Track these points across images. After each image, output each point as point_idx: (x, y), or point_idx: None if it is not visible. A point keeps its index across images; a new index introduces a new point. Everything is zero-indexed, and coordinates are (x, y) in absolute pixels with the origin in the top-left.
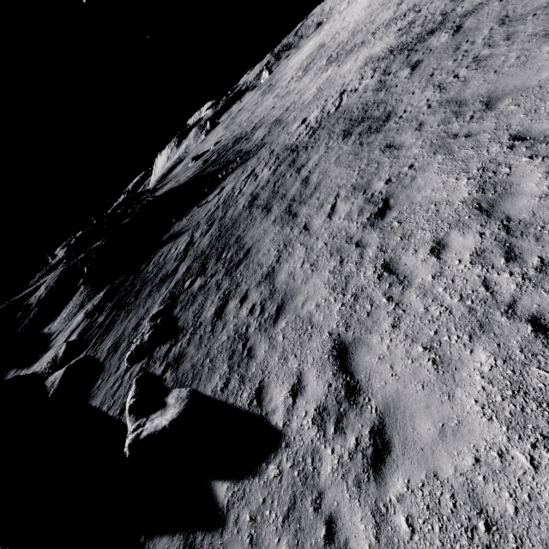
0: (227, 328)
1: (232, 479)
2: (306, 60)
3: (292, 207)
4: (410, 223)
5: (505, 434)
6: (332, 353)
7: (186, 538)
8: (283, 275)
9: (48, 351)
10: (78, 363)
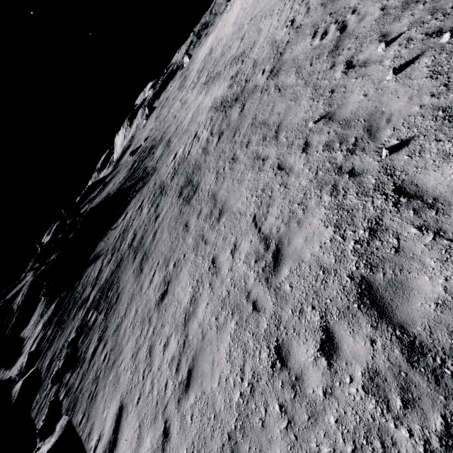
0: (94, 369)
1: None
2: (202, 63)
3: (143, 260)
4: (167, 314)
5: None
6: (117, 412)
7: None
8: (122, 331)
9: (21, 356)
10: (31, 375)
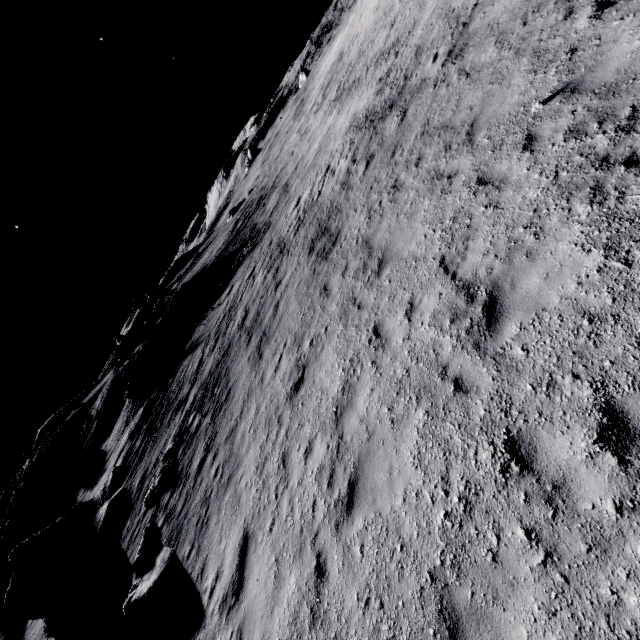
0: (202, 487)
1: None
2: (328, 75)
3: (262, 343)
4: (306, 409)
5: None
6: (240, 543)
7: None
8: (239, 436)
9: (104, 473)
10: (118, 496)
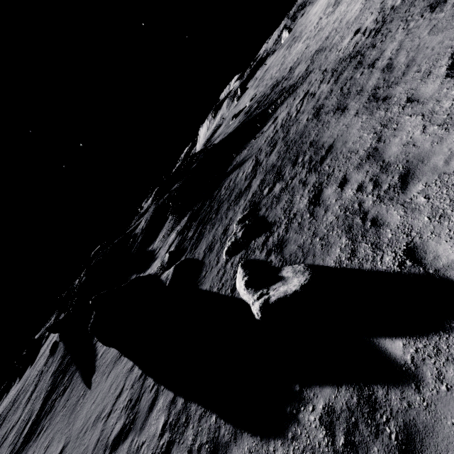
0: (331, 210)
1: (408, 336)
2: None
3: (378, 93)
4: None
5: None
6: None
7: (358, 390)
8: (395, 148)
9: (155, 260)
10: (182, 263)
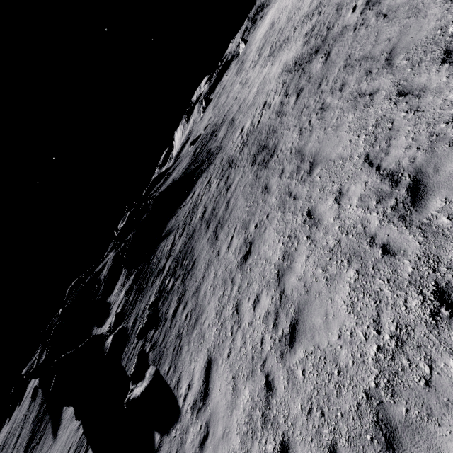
0: (176, 327)
1: (161, 433)
2: (262, 40)
3: (217, 229)
4: (253, 272)
5: (239, 444)
6: (205, 365)
7: None
8: (202, 292)
9: (109, 317)
10: (119, 332)
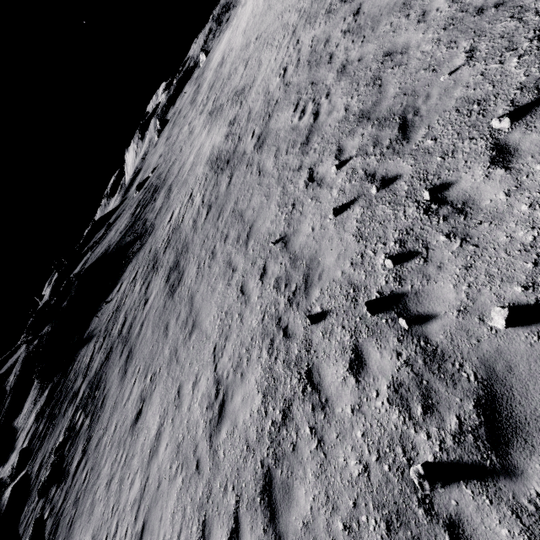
0: (75, 488)
1: None
2: (214, 75)
3: (128, 359)
4: (138, 442)
5: None
6: None
7: None
8: (103, 447)
9: (13, 452)
10: (21, 481)
